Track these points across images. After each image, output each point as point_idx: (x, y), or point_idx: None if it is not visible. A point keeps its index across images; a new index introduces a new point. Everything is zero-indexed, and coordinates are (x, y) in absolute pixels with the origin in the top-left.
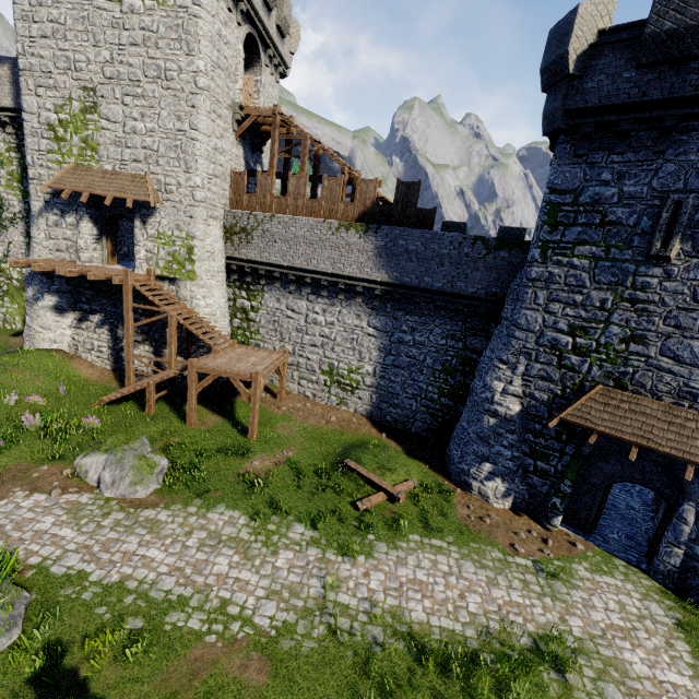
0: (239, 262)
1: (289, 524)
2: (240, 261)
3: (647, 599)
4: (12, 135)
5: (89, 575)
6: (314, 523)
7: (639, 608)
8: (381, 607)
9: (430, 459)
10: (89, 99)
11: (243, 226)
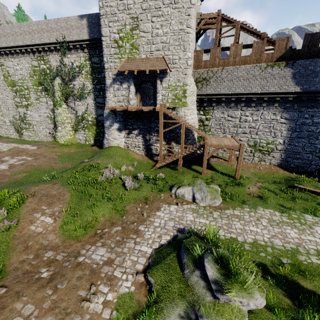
0: (201, 96)
1: (301, 214)
2: (201, 96)
3: None
4: (87, 53)
5: (236, 238)
6: (312, 214)
7: None
8: None
9: None
10: (134, 23)
11: (203, 77)
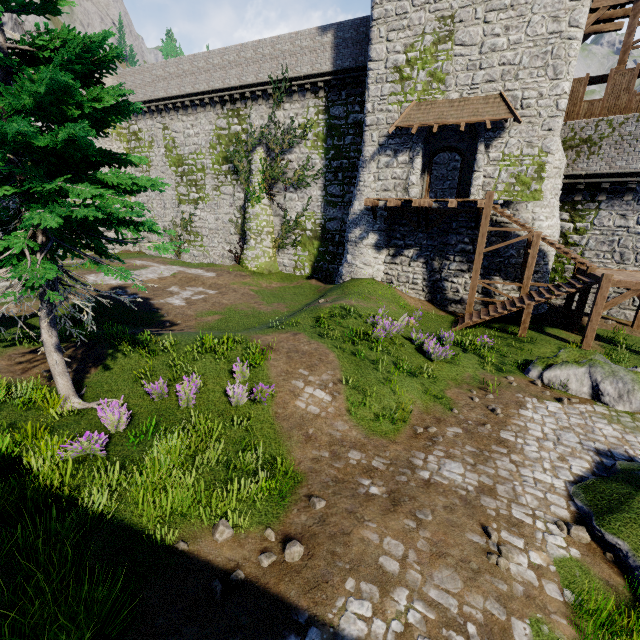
0: (570, 180)
1: None
2: (571, 178)
3: None
4: (322, 99)
5: None
6: None
7: None
8: None
9: None
10: (443, 29)
11: (584, 137)
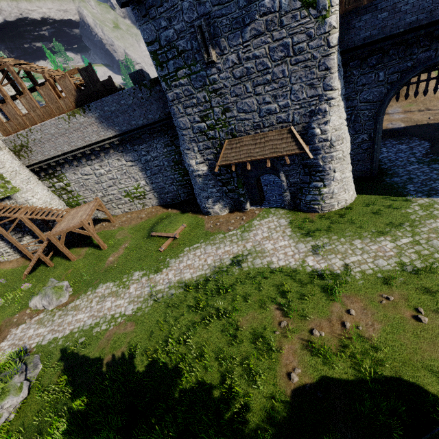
0: (37, 165)
1: (132, 274)
2: (37, 164)
3: (280, 219)
4: None
5: (57, 337)
6: (142, 268)
7: (276, 225)
8: (173, 282)
9: (193, 209)
10: None
11: (20, 144)
